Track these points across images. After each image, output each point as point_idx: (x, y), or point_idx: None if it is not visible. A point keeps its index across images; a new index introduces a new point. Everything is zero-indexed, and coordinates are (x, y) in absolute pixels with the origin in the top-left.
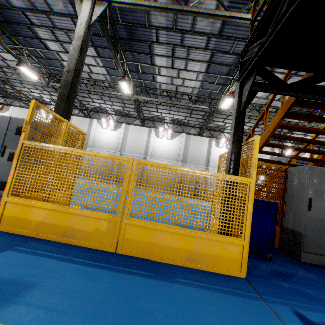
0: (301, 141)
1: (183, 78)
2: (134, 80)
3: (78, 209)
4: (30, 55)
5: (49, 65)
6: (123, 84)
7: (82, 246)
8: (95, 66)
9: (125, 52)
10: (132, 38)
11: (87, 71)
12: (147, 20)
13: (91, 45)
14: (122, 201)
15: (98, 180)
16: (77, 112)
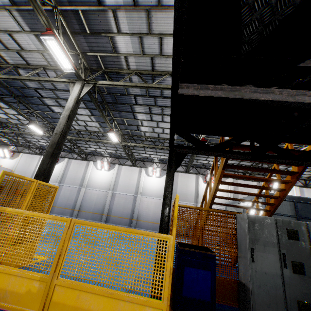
0: (249, 187)
1: (162, 128)
2: (122, 130)
3: (16, 269)
4: (39, 116)
5: (53, 122)
6: (111, 134)
7: (11, 309)
8: (90, 122)
9: (113, 111)
10: (117, 102)
11: (84, 125)
12: (126, 91)
13: (86, 108)
14: (55, 260)
15: (90, 220)
16: (77, 156)
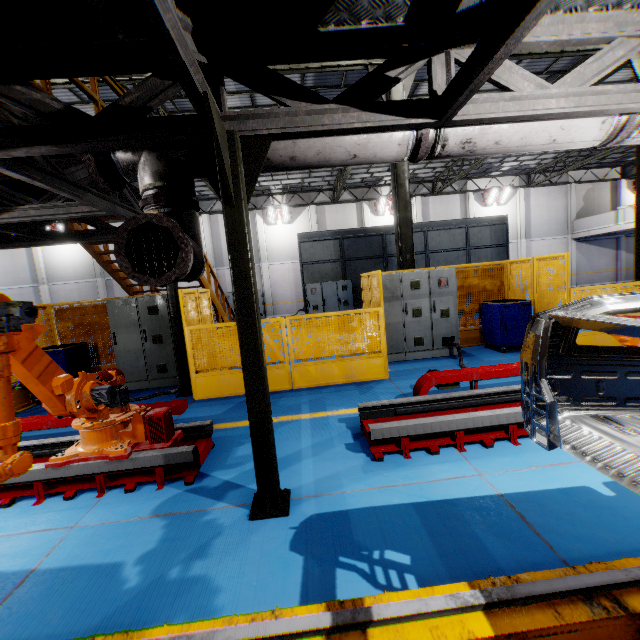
0: None
1: None
2: None
3: None
4: None
5: None
6: None
7: None
8: None
9: None
10: None
11: None
12: None
13: None
14: None
15: None
16: None
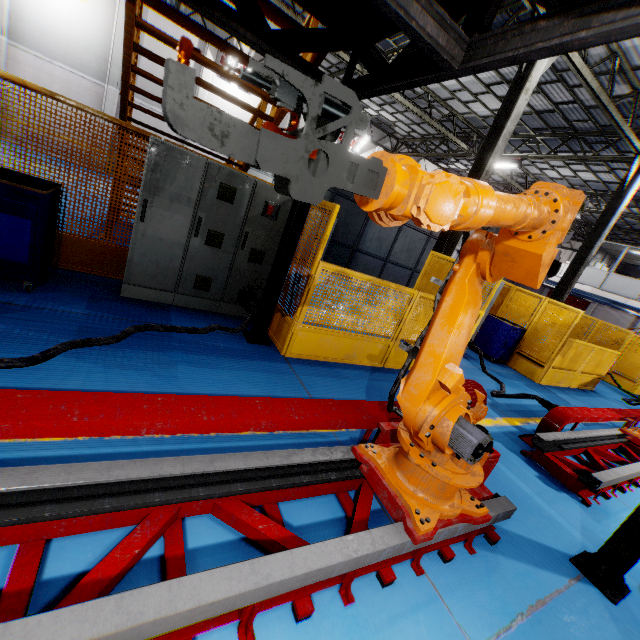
0: (209, 89)
1: None
2: None
3: None
4: None
5: None
6: None
7: None
8: None
9: None
10: None
11: None
12: None
13: None
14: None
15: None
16: None
